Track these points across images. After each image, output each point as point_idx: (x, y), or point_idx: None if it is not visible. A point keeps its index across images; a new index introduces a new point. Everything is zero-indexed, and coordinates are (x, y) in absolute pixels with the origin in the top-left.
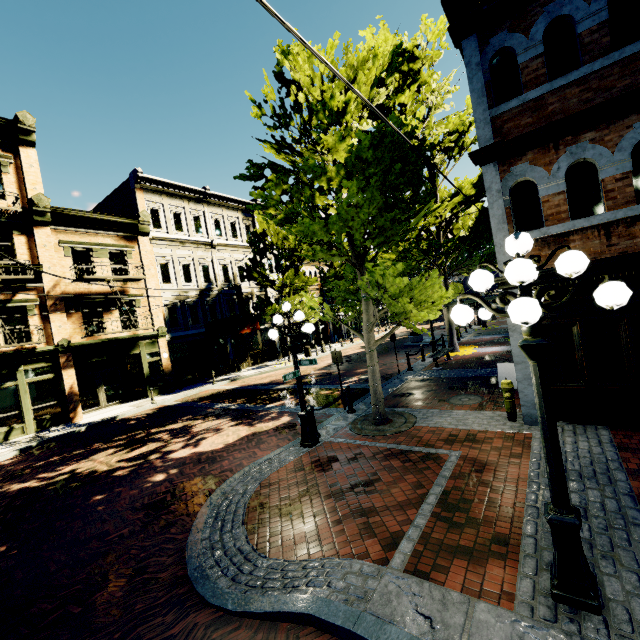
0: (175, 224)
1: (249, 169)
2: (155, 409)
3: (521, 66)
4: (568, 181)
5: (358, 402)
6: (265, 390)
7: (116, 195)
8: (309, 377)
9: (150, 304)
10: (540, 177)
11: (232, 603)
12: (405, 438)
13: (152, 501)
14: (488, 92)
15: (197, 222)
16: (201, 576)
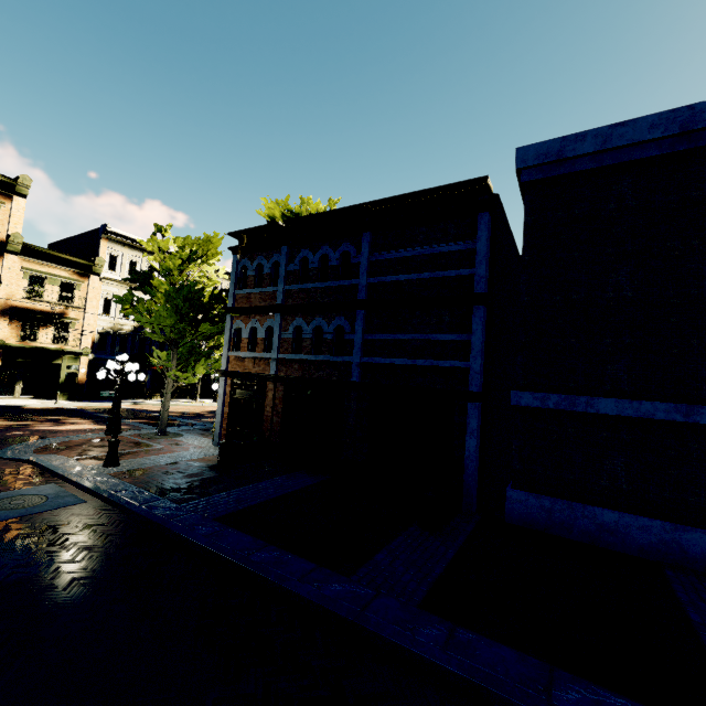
0: (129, 270)
1: (133, 276)
2: (55, 408)
3: (248, 277)
4: (253, 334)
5: (174, 427)
6: (143, 413)
7: (88, 236)
8: (186, 413)
9: (84, 328)
10: (243, 328)
11: (7, 457)
12: (157, 441)
13: (5, 438)
14: (238, 282)
15: (151, 271)
16: (3, 453)
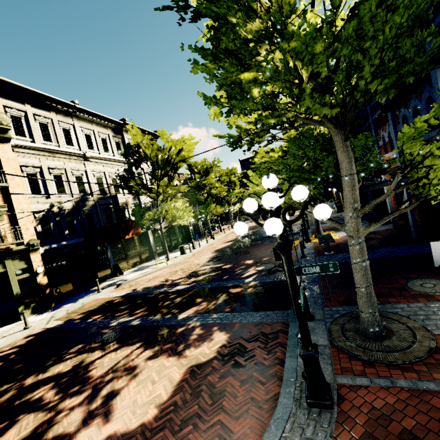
0: (42, 134)
1: None
2: (30, 336)
3: None
4: None
5: None
6: (162, 294)
7: None
8: (201, 274)
9: (16, 216)
10: None
11: None
12: None
13: None
14: None
15: (67, 134)
16: None
